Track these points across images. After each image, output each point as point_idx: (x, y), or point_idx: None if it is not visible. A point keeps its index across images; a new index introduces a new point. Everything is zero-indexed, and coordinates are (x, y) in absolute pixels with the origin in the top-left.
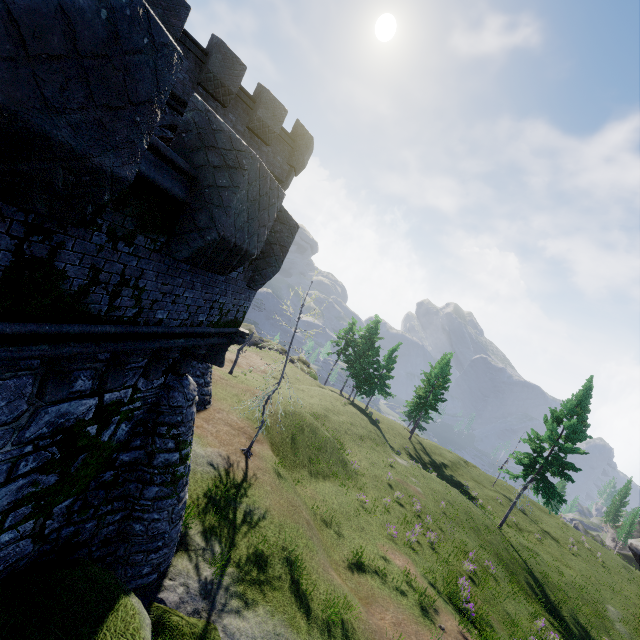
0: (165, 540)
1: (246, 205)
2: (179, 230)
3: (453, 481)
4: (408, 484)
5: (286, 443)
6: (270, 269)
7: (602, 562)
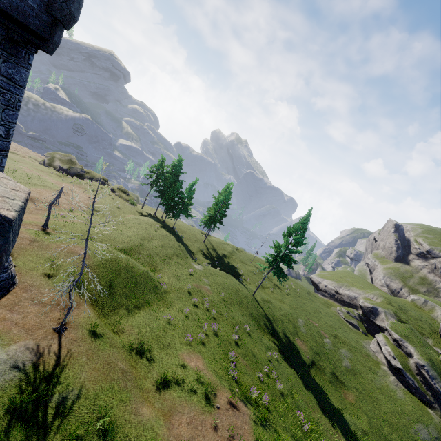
0: None
1: None
2: None
3: (229, 266)
4: (201, 286)
5: (104, 292)
6: None
7: (299, 294)
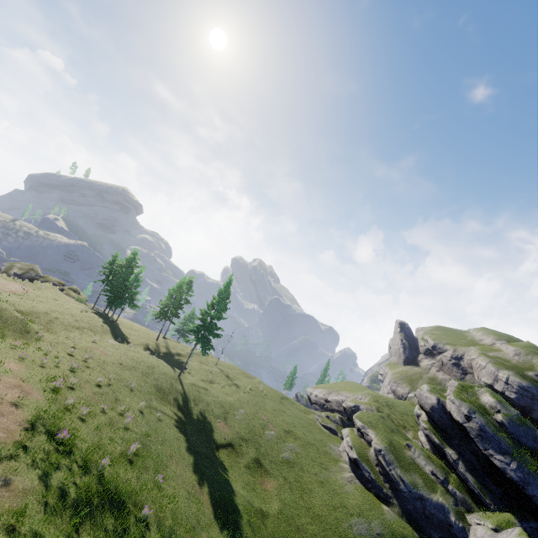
0: None
1: None
2: None
3: (176, 361)
4: (99, 349)
5: None
6: None
7: (265, 395)
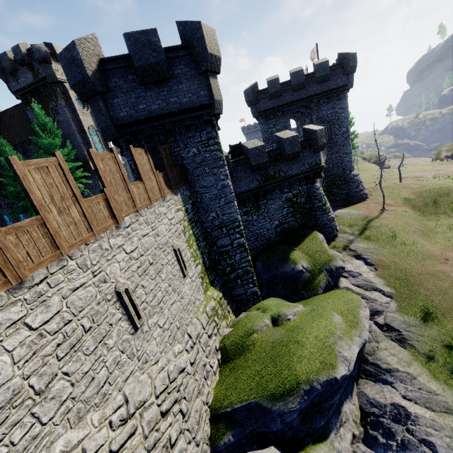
0: (329, 226)
1: (288, 146)
2: (282, 157)
3: None
4: None
5: (427, 205)
6: (316, 146)
7: None
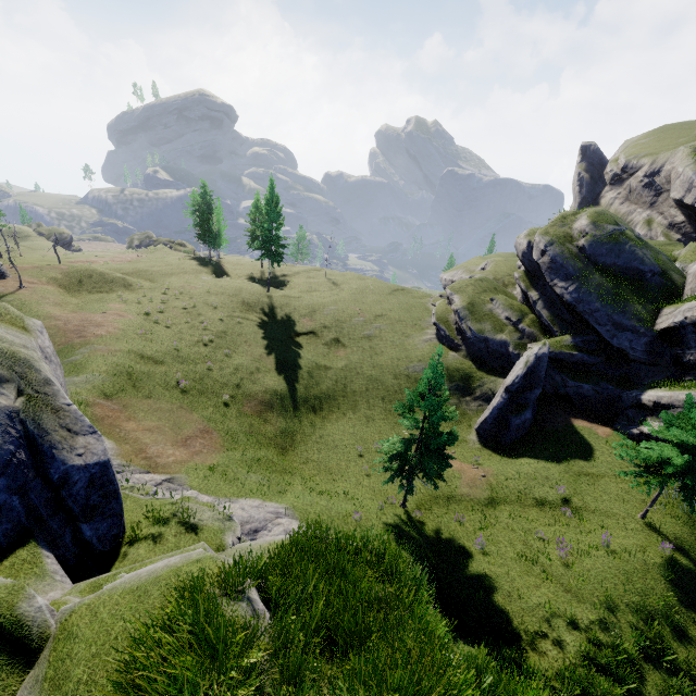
0: None
1: None
2: None
3: (279, 282)
4: (190, 286)
5: (74, 284)
6: None
7: (372, 292)
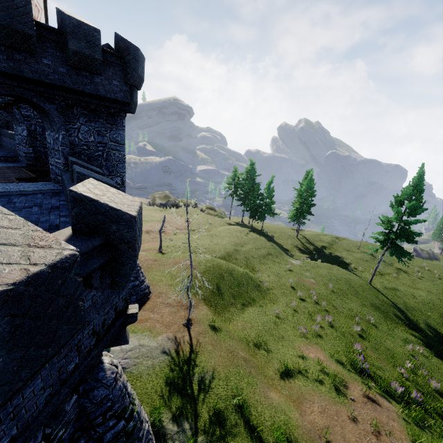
0: None
1: (2, 353)
2: None
3: (332, 257)
4: (304, 280)
5: (214, 293)
6: (126, 267)
7: (438, 276)
